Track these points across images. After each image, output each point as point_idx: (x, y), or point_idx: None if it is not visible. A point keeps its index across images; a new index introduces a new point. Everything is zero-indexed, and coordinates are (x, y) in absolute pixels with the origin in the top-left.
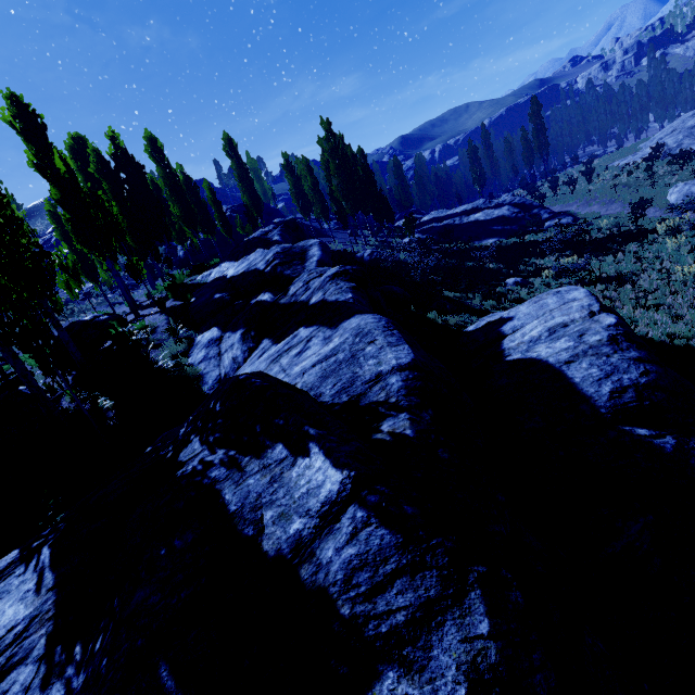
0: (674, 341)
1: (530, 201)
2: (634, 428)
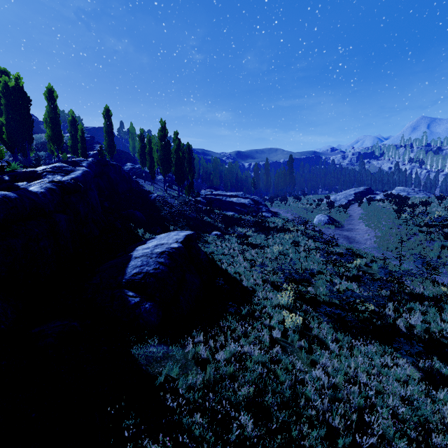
0: (234, 274)
1: (261, 201)
2: (130, 291)
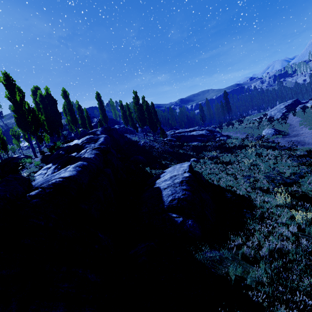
0: (227, 187)
1: (214, 129)
2: (173, 214)
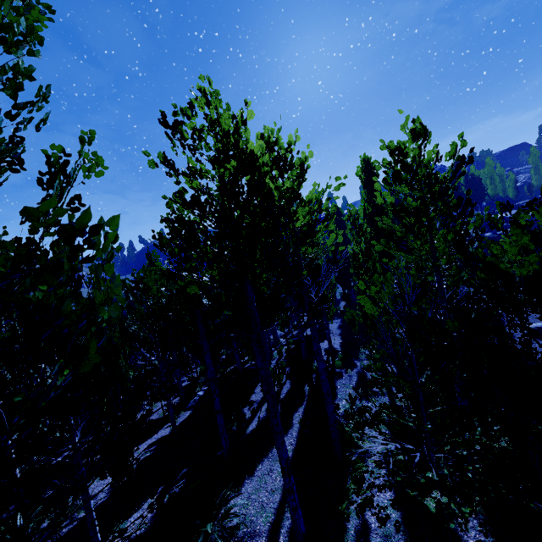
0: None
1: None
2: None
